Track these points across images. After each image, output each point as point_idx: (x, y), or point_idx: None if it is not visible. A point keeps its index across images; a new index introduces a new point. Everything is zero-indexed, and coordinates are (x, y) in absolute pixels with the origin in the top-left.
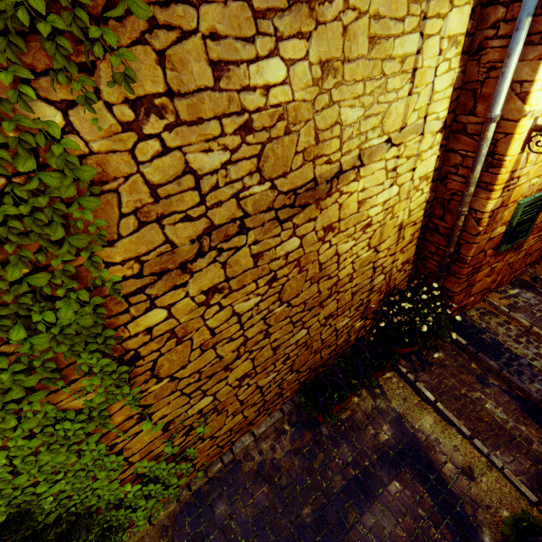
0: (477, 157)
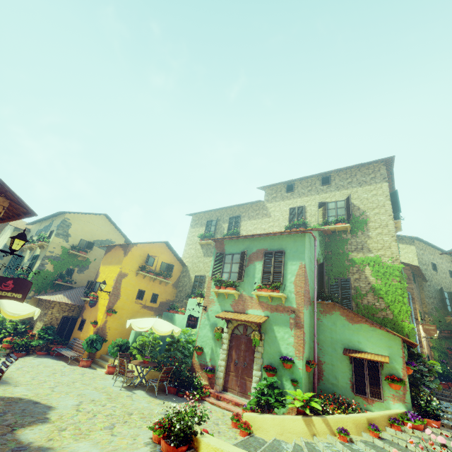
0: (417, 340)
